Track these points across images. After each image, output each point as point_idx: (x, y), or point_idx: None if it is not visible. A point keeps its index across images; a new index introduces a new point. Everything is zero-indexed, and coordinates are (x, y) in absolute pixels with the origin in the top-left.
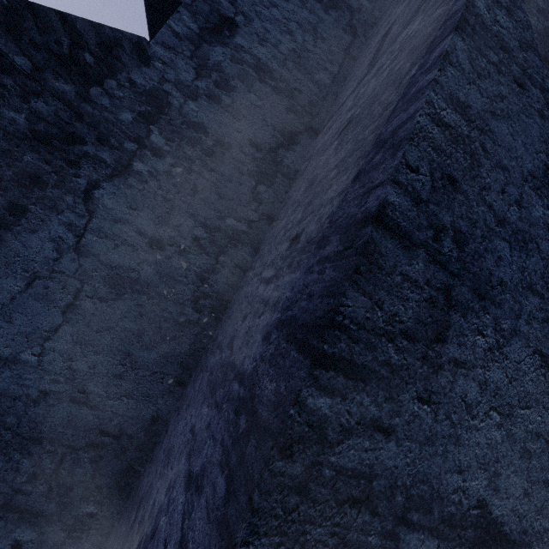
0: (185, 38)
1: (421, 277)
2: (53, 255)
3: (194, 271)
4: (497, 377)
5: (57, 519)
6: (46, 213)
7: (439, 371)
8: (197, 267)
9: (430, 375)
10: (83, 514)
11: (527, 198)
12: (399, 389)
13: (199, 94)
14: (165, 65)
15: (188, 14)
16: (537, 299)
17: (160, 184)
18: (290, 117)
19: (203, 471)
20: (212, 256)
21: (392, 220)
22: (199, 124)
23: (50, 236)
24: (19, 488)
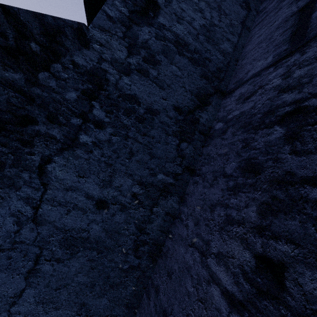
0: (118, 20)
1: None
2: (14, 227)
3: (133, 223)
4: None
5: None
6: (5, 191)
7: None
8: (136, 219)
9: None
10: None
11: None
12: None
13: (131, 70)
14: (102, 46)
15: None
16: None
17: (103, 151)
18: (203, 82)
19: None
20: (147, 208)
21: None
22: (132, 96)
23: (10, 211)
24: None
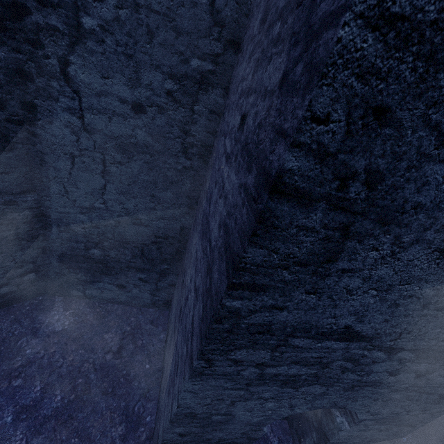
0: None
1: (318, 224)
2: (73, 138)
3: (176, 126)
4: (383, 272)
5: (152, 270)
6: (48, 103)
7: (326, 277)
8: (178, 121)
9: (318, 281)
10: (163, 268)
11: None
12: (291, 290)
13: None
14: None
15: None
16: None
17: (116, 38)
18: None
19: (198, 290)
20: (187, 107)
21: (289, 185)
22: None
23: (62, 123)
24: (130, 261)
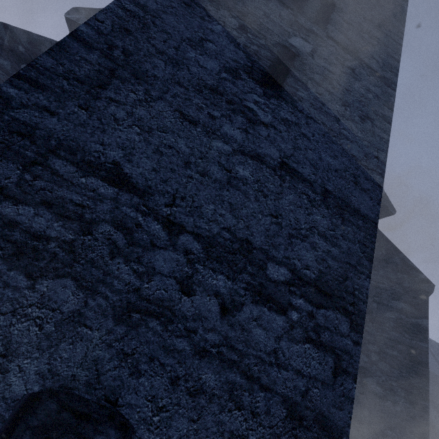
0: None
1: (95, 61)
2: None
3: None
4: (142, 113)
5: None
6: None
7: (98, 99)
8: None
9: (90, 99)
10: None
11: (184, 48)
12: (66, 99)
13: None
14: None
15: None
16: (183, 89)
17: None
18: None
19: None
20: None
21: (80, 36)
22: None
23: None
24: None
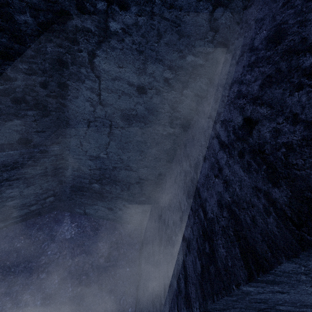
0: None
1: None
2: (91, 109)
3: (167, 104)
4: None
5: (134, 200)
6: (77, 84)
7: None
8: (169, 101)
9: None
10: (141, 200)
11: None
12: (299, 285)
13: None
14: None
15: None
16: None
17: (133, 38)
18: None
19: (189, 242)
20: (178, 91)
21: None
22: None
23: (85, 98)
24: (119, 193)
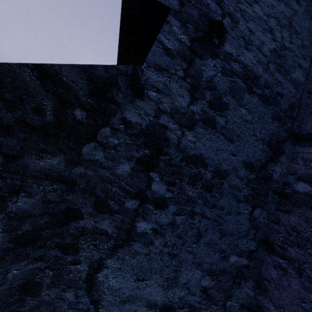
0: (177, 54)
1: None
2: None
3: None
4: None
5: None
6: None
7: None
8: None
9: None
10: None
11: None
12: None
13: (195, 121)
14: (160, 92)
15: (177, 23)
16: None
17: (165, 239)
18: (275, 125)
19: None
20: (220, 304)
21: None
22: (197, 157)
23: None
24: None
